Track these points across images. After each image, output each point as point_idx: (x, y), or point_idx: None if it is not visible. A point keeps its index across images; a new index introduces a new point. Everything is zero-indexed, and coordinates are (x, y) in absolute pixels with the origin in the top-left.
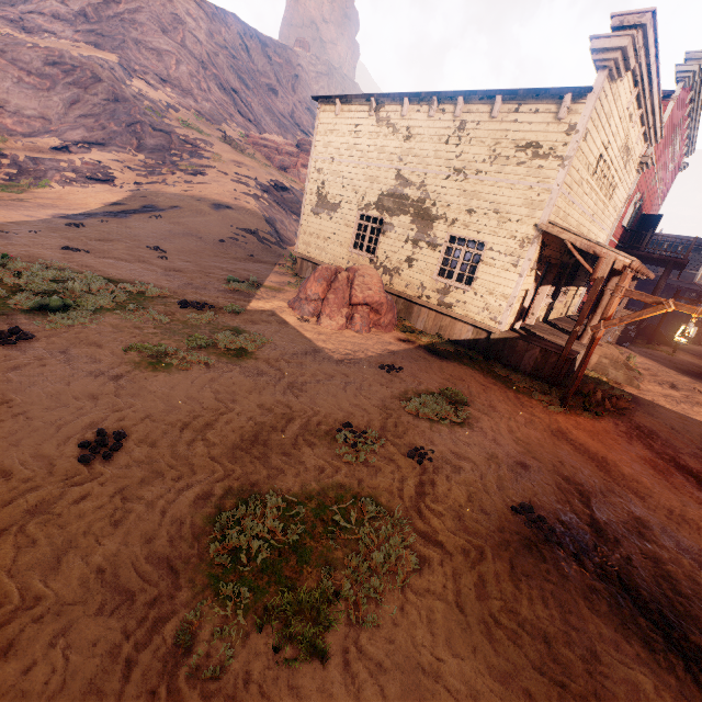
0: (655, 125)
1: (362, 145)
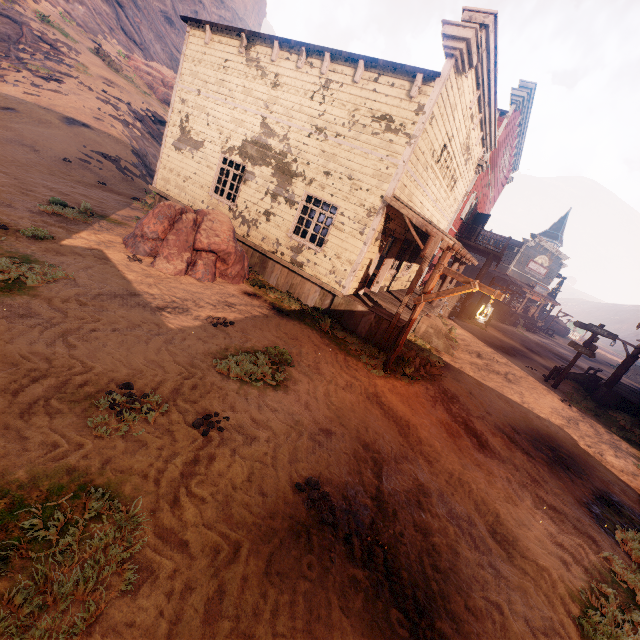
0: (491, 133)
1: (230, 83)
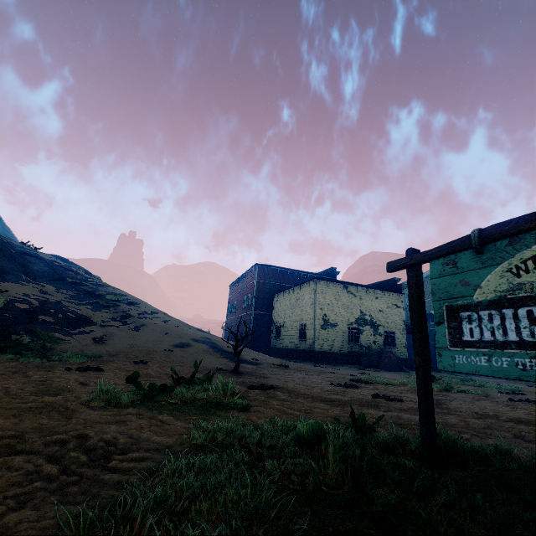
0: None
1: (342, 299)
